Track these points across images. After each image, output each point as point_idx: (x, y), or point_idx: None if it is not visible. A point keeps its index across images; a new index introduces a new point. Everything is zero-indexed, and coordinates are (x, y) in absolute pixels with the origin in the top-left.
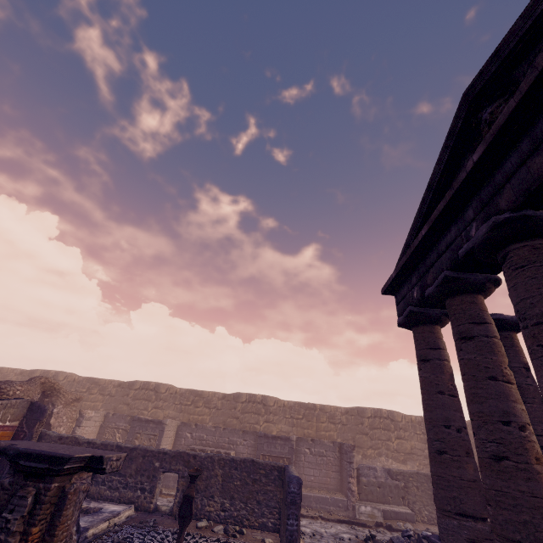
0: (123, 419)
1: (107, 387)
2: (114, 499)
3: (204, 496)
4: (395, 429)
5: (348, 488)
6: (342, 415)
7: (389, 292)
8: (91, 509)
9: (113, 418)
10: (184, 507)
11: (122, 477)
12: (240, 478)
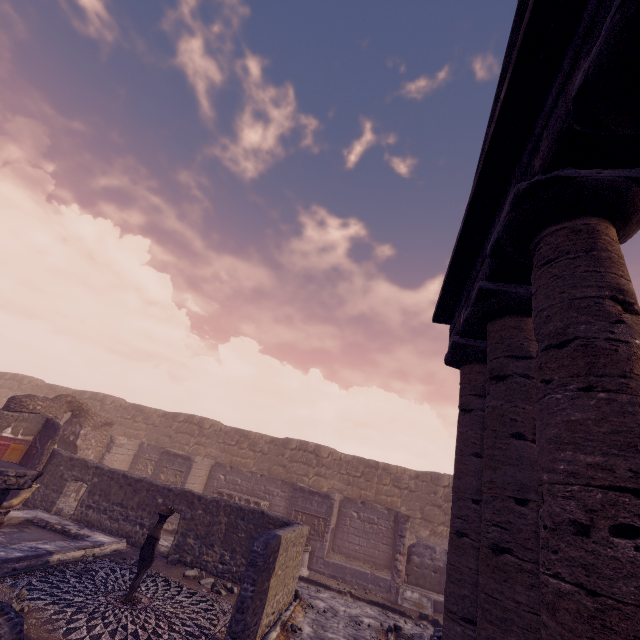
0: (157, 451)
1: (151, 416)
2: (113, 530)
3: (204, 544)
4: None
5: (394, 566)
6: (410, 479)
7: (441, 319)
8: (79, 535)
9: (147, 449)
10: (146, 548)
11: (124, 508)
12: (246, 531)
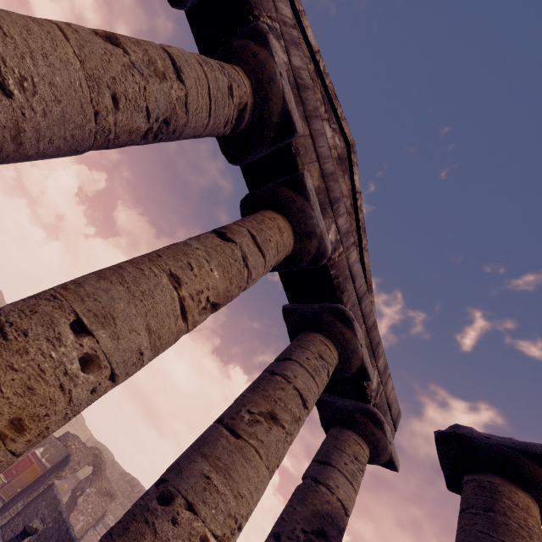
0: None
1: None
2: None
3: None
4: None
5: None
6: None
7: None
8: None
9: None
10: None
11: None
12: None
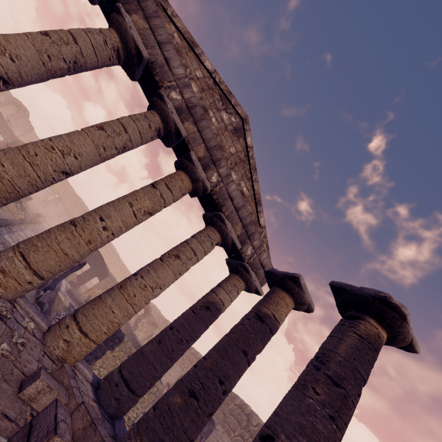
0: None
1: None
2: None
3: None
4: None
5: None
6: None
7: None
8: None
9: None
10: None
11: None
12: None
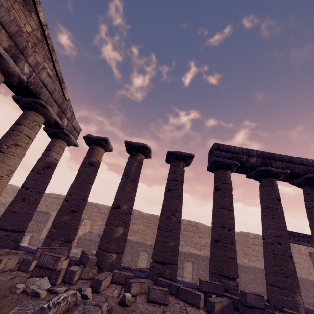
0: None
1: None
2: None
3: None
4: (132, 219)
5: None
6: (106, 209)
7: None
8: None
9: None
10: None
11: None
12: None
